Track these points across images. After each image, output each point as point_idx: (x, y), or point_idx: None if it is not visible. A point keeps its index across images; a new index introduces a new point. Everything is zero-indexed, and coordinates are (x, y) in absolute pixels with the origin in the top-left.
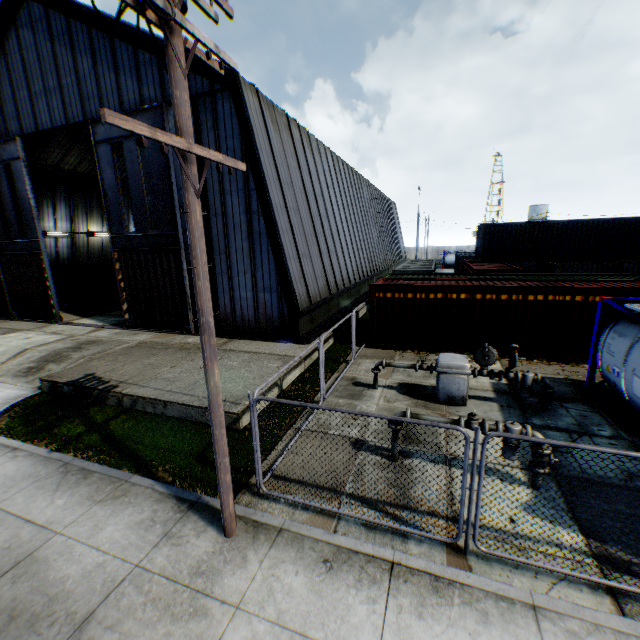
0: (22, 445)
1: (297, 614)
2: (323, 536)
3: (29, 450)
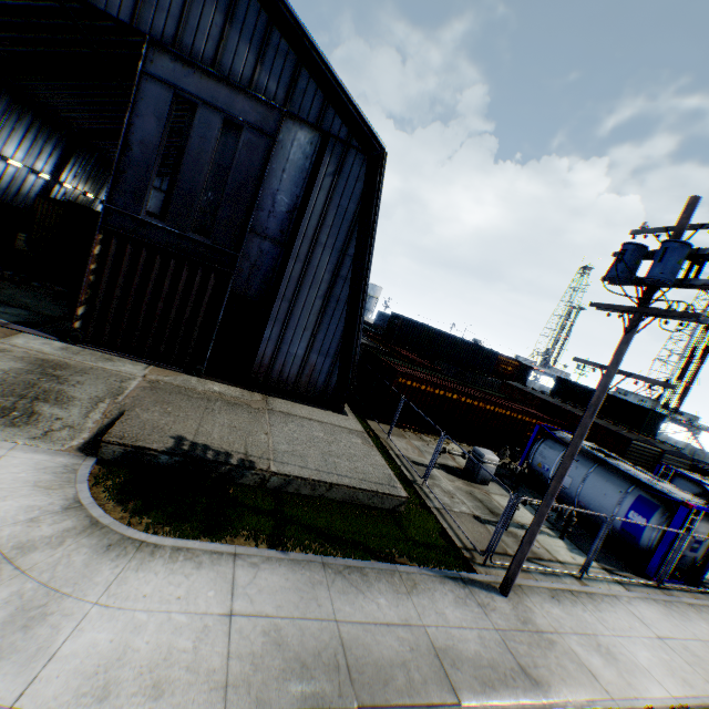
0: (233, 548)
1: (576, 626)
2: (536, 584)
3: (254, 554)
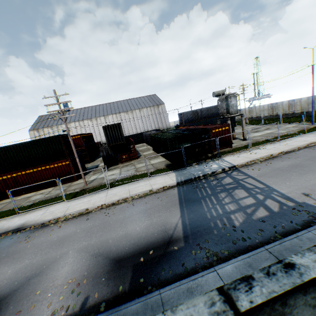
0: None
1: None
2: None
3: None
